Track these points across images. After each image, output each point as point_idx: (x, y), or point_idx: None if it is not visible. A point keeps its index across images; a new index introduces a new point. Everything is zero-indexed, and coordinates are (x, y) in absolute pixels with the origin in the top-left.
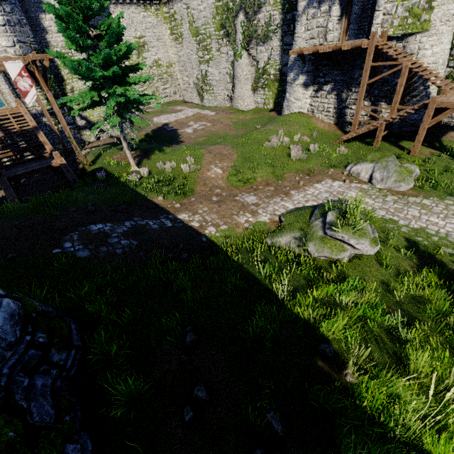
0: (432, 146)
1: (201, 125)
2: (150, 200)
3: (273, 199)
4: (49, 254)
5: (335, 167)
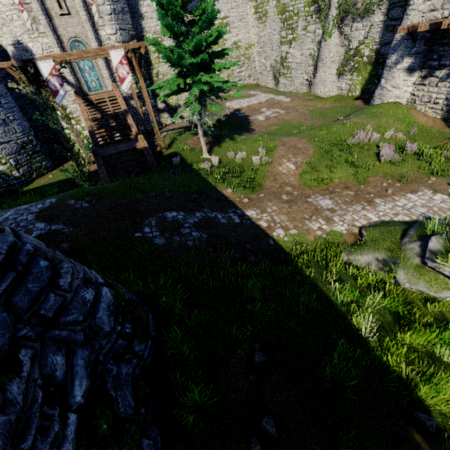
0: None
1: (274, 113)
2: (220, 191)
3: (352, 206)
4: (132, 237)
5: (438, 176)
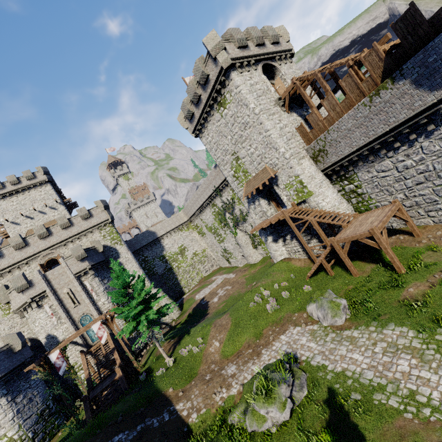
0: (372, 260)
1: (224, 291)
2: (164, 394)
3: (247, 364)
4: None
5: (300, 309)
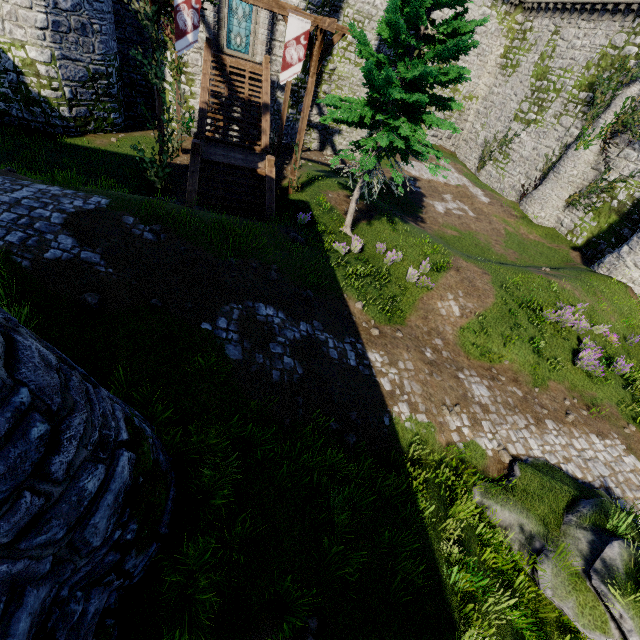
0: None
1: (460, 210)
2: (345, 300)
3: (514, 416)
4: (196, 326)
5: None
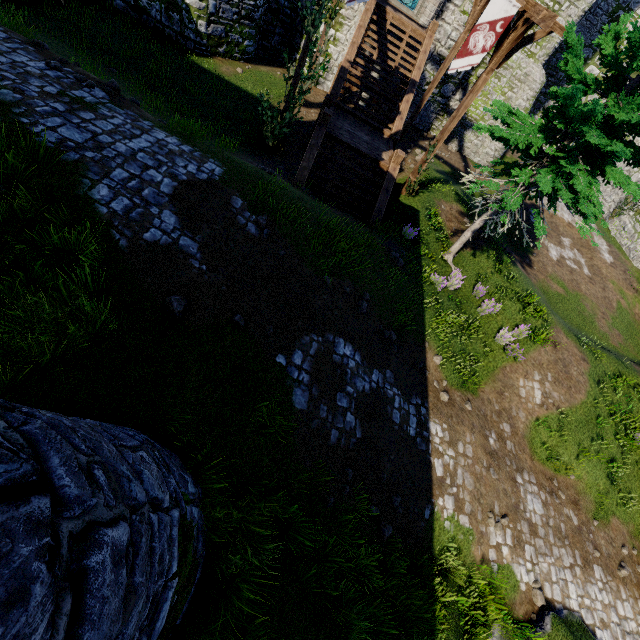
0: None
1: (575, 262)
2: (425, 349)
3: (561, 549)
4: (271, 359)
5: None
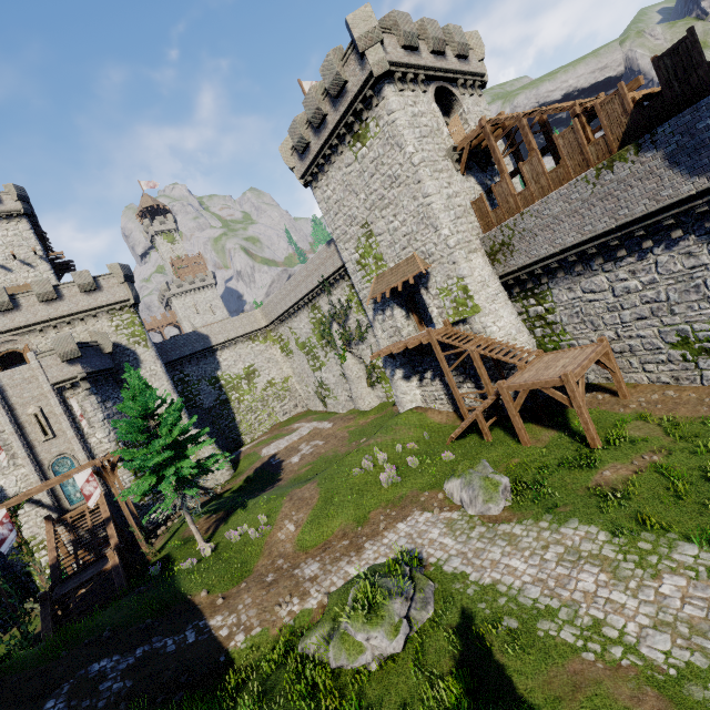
0: (553, 424)
1: (312, 447)
2: (190, 599)
3: (338, 563)
4: None
5: (433, 487)
